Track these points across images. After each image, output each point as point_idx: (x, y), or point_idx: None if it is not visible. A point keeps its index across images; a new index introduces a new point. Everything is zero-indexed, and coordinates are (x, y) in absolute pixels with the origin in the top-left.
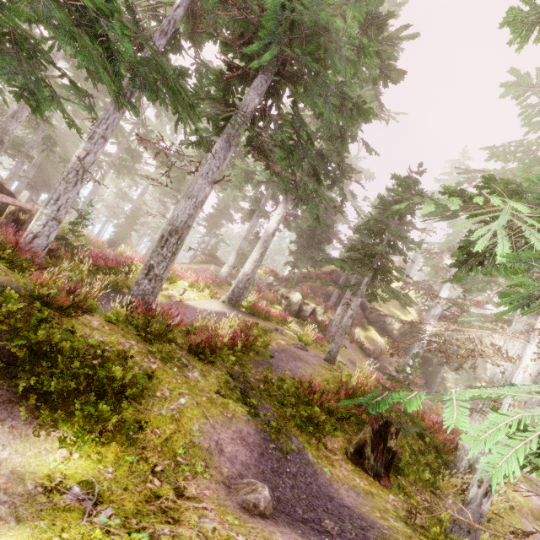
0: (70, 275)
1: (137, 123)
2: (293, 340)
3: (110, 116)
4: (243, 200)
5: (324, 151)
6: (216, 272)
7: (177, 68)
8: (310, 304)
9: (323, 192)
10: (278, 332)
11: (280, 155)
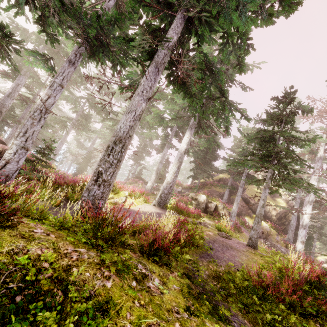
0: (25, 186)
1: (87, 97)
2: (214, 230)
3: (65, 71)
4: (156, 139)
5: (213, 92)
6: (143, 187)
7: (113, 16)
8: (213, 202)
9: (232, 105)
10: (201, 224)
11: (197, 76)
